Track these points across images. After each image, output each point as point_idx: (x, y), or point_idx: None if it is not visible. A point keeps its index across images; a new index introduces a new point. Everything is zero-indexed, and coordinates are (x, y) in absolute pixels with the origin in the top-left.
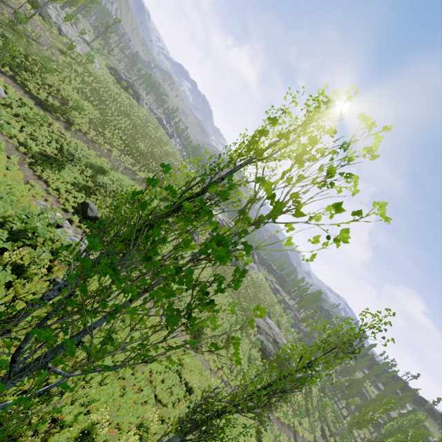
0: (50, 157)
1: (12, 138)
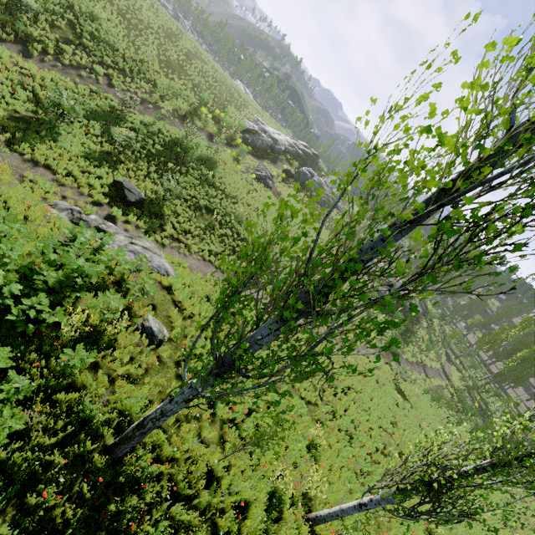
0: (29, 121)
1: None
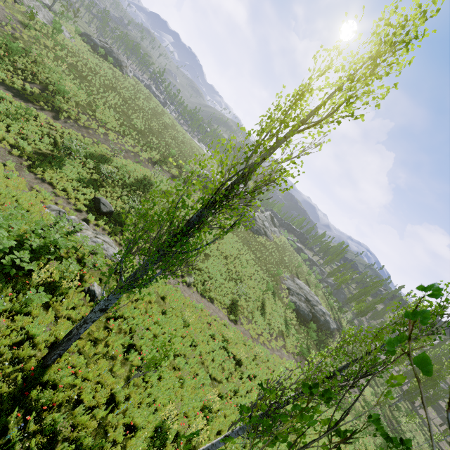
0: (46, 155)
1: (1, 141)
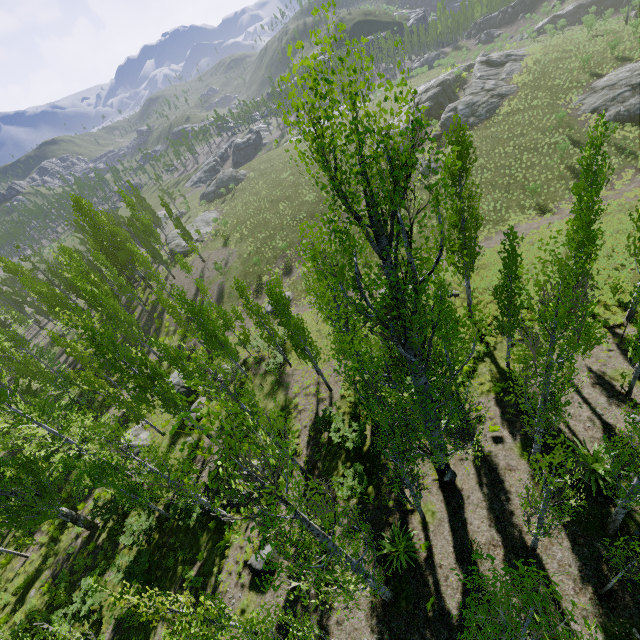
0: None
1: None
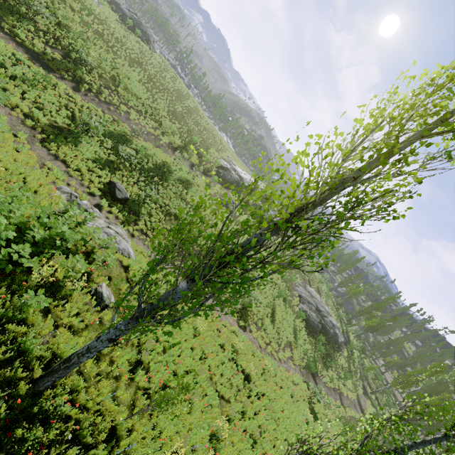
0: (62, 129)
1: (14, 109)
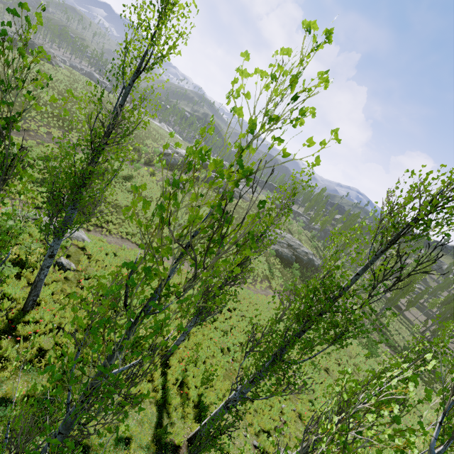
0: None
1: None
